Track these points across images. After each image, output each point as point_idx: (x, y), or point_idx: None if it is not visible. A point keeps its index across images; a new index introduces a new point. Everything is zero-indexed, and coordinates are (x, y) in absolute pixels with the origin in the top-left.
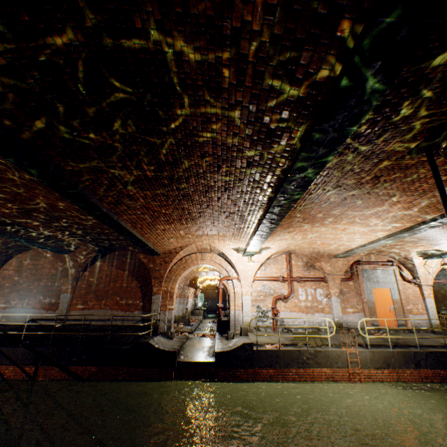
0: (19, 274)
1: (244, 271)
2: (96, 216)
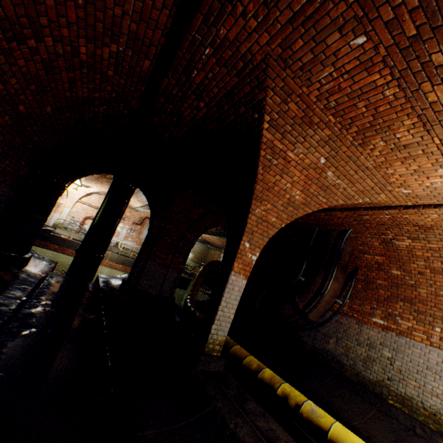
0: None
1: (73, 193)
2: None
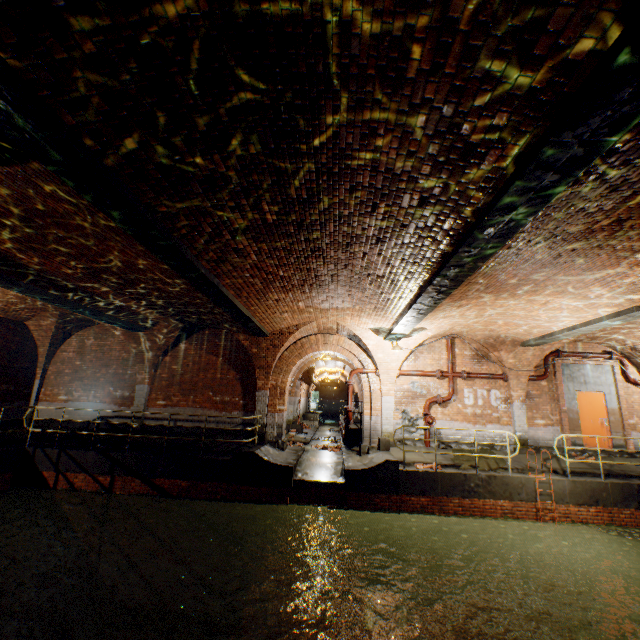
0: (81, 358)
1: (384, 361)
2: (189, 279)
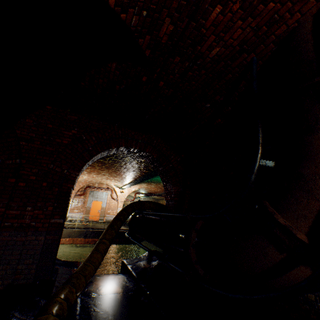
0: None
1: None
2: None
